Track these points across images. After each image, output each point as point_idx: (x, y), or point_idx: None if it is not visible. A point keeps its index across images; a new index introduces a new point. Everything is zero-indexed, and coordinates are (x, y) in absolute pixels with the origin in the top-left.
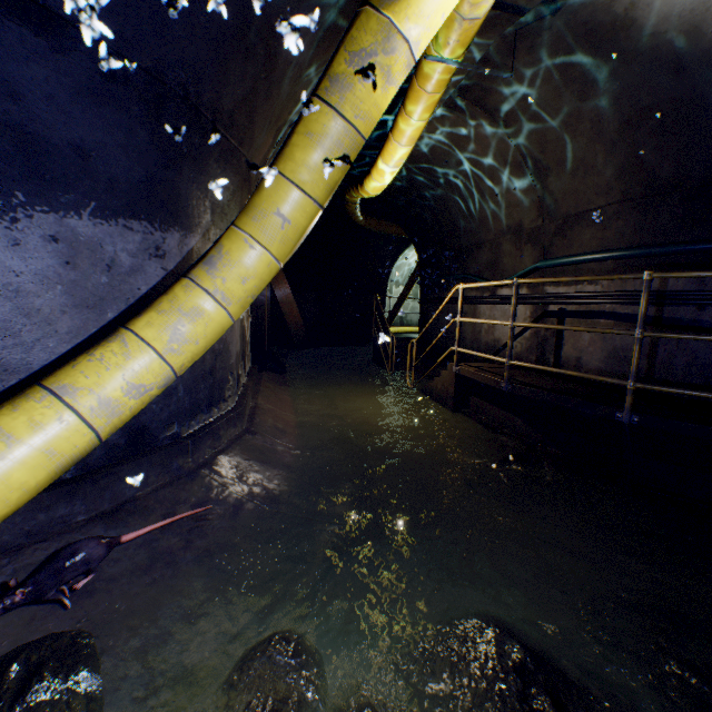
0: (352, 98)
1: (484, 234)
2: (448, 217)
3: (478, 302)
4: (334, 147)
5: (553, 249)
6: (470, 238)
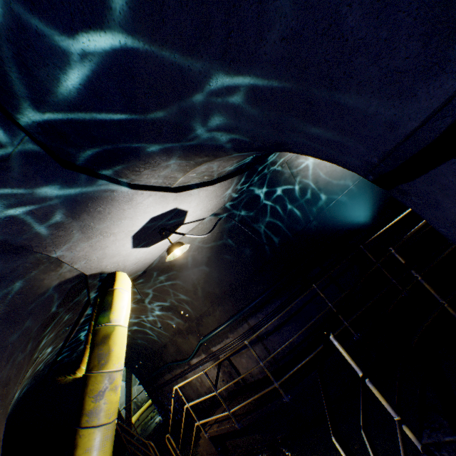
0: (104, 412)
1: (164, 339)
2: (137, 341)
3: (185, 373)
4: (105, 441)
5: (202, 331)
6: (157, 344)
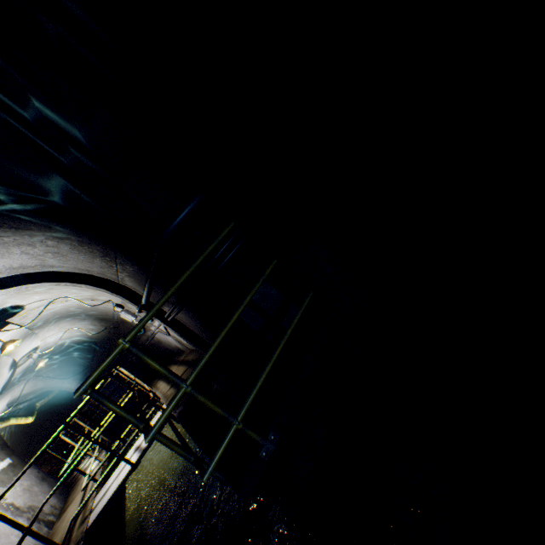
0: None
1: None
2: None
3: None
4: None
5: None
6: None
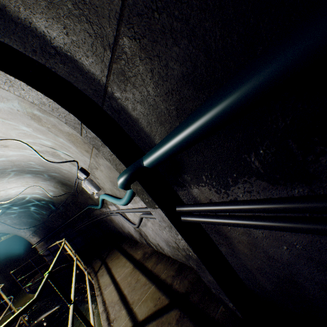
0: None
1: None
2: None
3: None
4: None
5: None
6: None
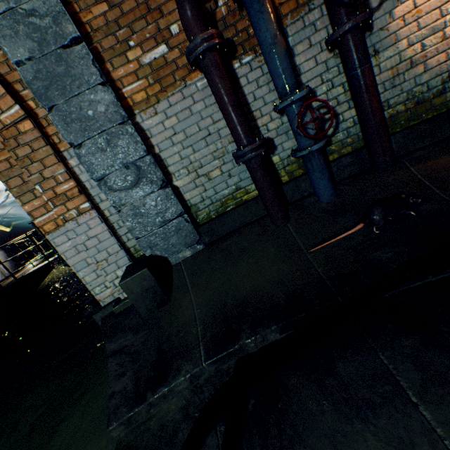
0: None
1: None
2: None
3: None
4: None
5: None
6: None
